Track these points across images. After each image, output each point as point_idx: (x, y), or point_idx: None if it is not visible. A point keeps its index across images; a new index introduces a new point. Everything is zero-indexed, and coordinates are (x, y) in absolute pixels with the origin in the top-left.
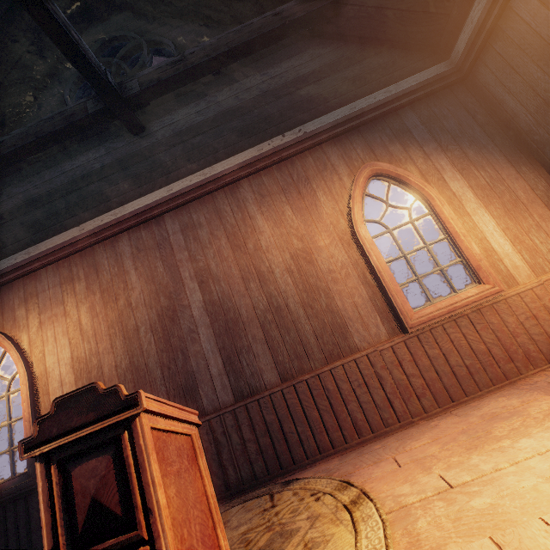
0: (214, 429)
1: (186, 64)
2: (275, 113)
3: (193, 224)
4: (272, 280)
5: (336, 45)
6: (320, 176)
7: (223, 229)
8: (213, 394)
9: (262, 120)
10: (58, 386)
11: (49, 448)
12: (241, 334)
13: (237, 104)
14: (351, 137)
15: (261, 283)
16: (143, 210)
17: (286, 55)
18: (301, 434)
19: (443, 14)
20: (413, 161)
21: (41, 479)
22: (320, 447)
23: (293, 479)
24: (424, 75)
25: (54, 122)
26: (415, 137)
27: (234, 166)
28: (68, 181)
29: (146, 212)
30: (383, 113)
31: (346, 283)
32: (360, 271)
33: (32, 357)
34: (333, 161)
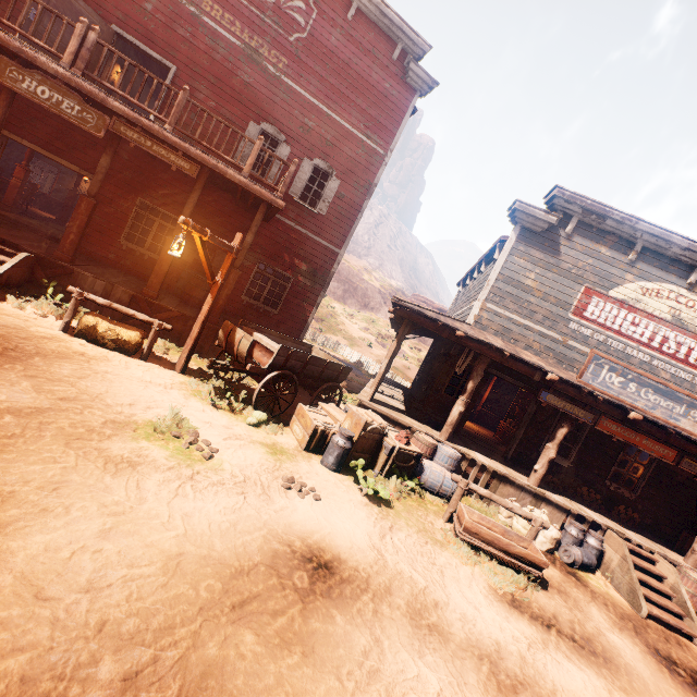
0: None
1: None
2: None
3: None
4: None
5: None
6: None
7: None
8: None
9: None
10: None
11: None
12: None
13: None
14: None
15: None
16: None
17: None
18: None
19: None
20: None
21: None
22: None
23: None
24: None
25: None
26: None
27: None
28: None
29: None
30: None
31: None
32: None
33: None
34: None
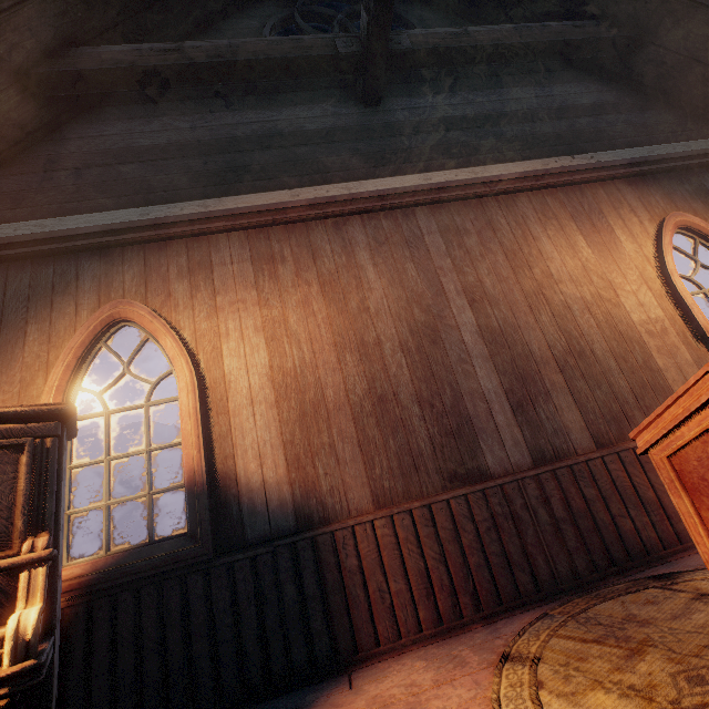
0: (510, 498)
1: (470, 40)
2: (551, 133)
3: (457, 228)
4: (570, 318)
5: (615, 86)
6: (616, 213)
7: (499, 244)
8: (501, 450)
9: (536, 136)
10: (244, 404)
11: None
12: (534, 377)
13: (503, 111)
14: (647, 181)
15: (556, 318)
16: (391, 193)
17: (558, 79)
18: (635, 519)
19: None
20: None
21: None
22: (664, 540)
23: (667, 573)
24: None
25: (283, 47)
26: None
27: (513, 173)
28: (263, 133)
29: (392, 197)
30: (683, 167)
31: (664, 339)
32: (678, 328)
33: (198, 353)
34: (629, 201)
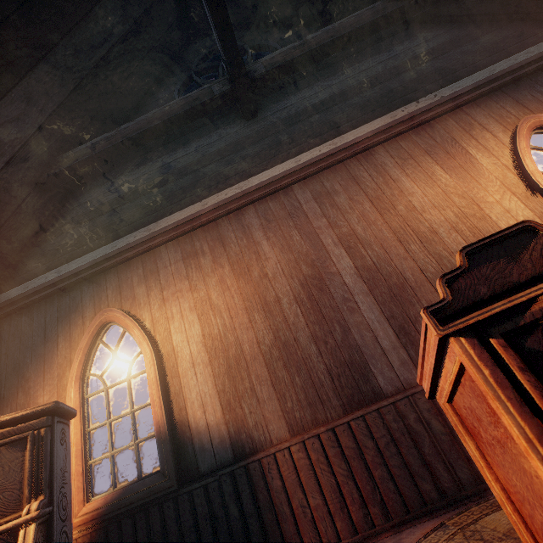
0: (403, 414)
1: (309, 46)
2: (397, 87)
3: (327, 192)
4: (438, 240)
5: (450, 26)
6: (468, 135)
7: (364, 194)
8: (390, 371)
9: (384, 95)
10: (188, 367)
11: (489, 313)
12: (411, 301)
13: (353, 84)
14: (495, 97)
15: (424, 244)
16: (271, 181)
17: (397, 40)
18: None
19: None
20: None
21: (484, 365)
22: None
23: None
24: None
25: (179, 106)
26: None
27: (366, 133)
28: (182, 166)
29: (273, 184)
30: (529, 72)
31: None
32: None
33: (156, 335)
34: (479, 120)
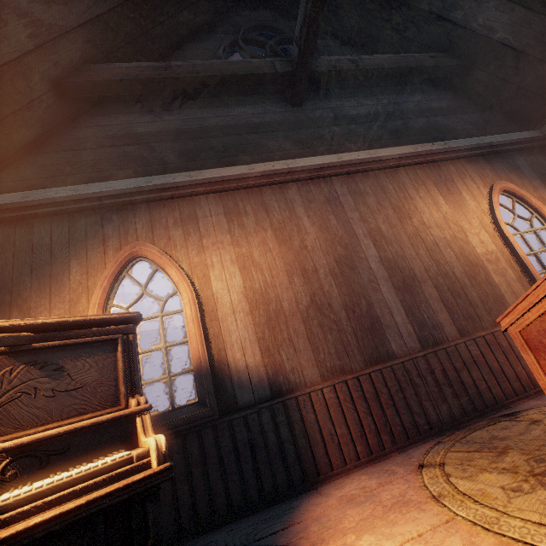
0: (409, 371)
1: (364, 65)
2: (417, 127)
3: (361, 192)
4: (438, 251)
5: (455, 95)
6: (462, 181)
7: (389, 202)
8: (400, 339)
9: (407, 129)
10: (229, 313)
11: None
12: (418, 291)
13: (384, 111)
14: (480, 160)
15: (429, 251)
16: (316, 167)
17: (419, 90)
18: (487, 381)
19: (545, 98)
20: (527, 189)
21: None
22: (506, 394)
23: (511, 413)
24: (525, 134)
25: (240, 67)
26: (525, 173)
27: (395, 154)
28: (224, 125)
29: (316, 170)
30: (502, 151)
31: (497, 264)
32: (506, 257)
33: (194, 279)
34: (470, 173)
